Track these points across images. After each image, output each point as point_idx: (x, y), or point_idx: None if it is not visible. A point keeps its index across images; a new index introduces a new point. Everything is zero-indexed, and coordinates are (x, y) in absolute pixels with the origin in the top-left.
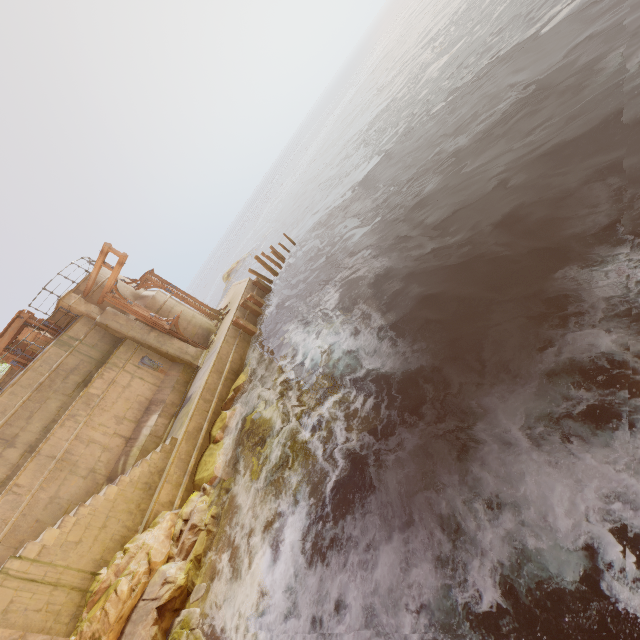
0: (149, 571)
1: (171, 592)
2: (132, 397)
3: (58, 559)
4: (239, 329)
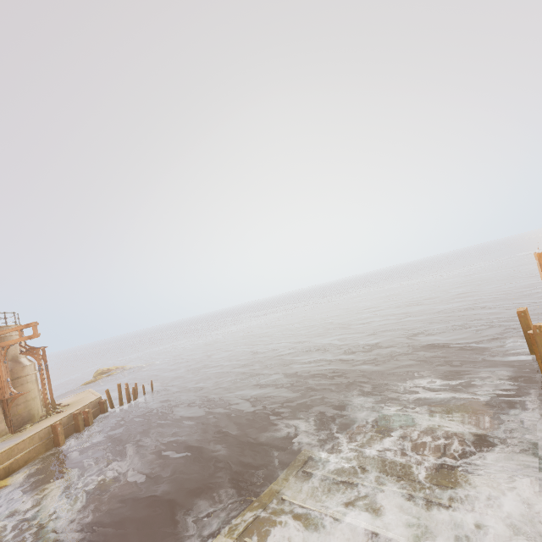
0: None
1: None
2: None
3: None
4: (52, 433)
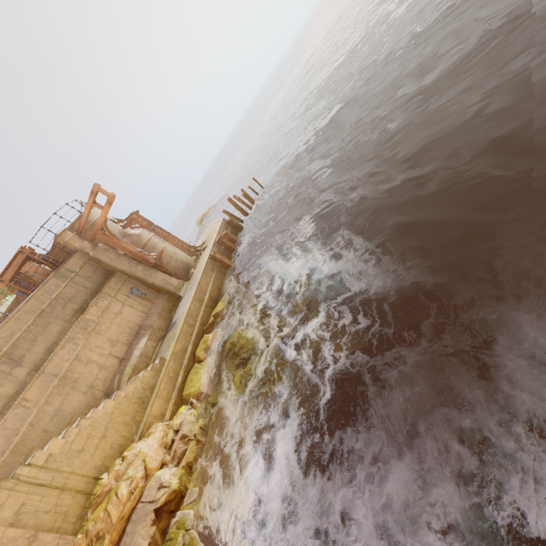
0: (145, 476)
1: (167, 496)
2: (124, 323)
3: (64, 466)
4: (216, 263)
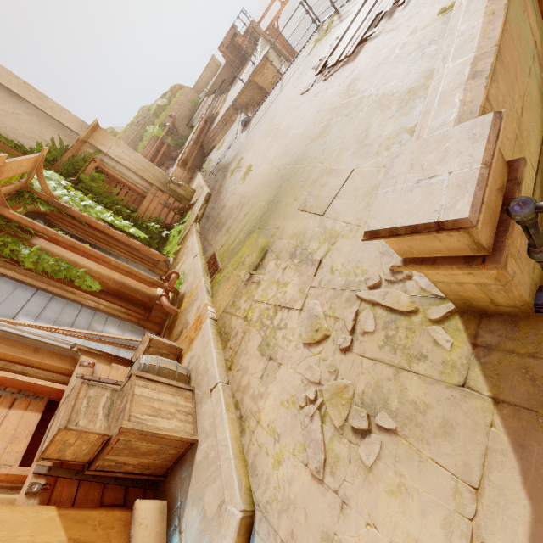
0: None
1: None
2: None
3: None
4: None
